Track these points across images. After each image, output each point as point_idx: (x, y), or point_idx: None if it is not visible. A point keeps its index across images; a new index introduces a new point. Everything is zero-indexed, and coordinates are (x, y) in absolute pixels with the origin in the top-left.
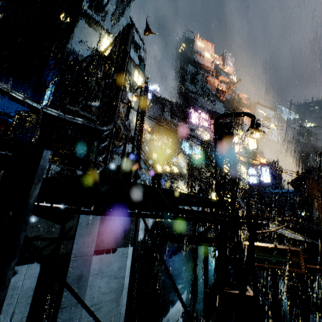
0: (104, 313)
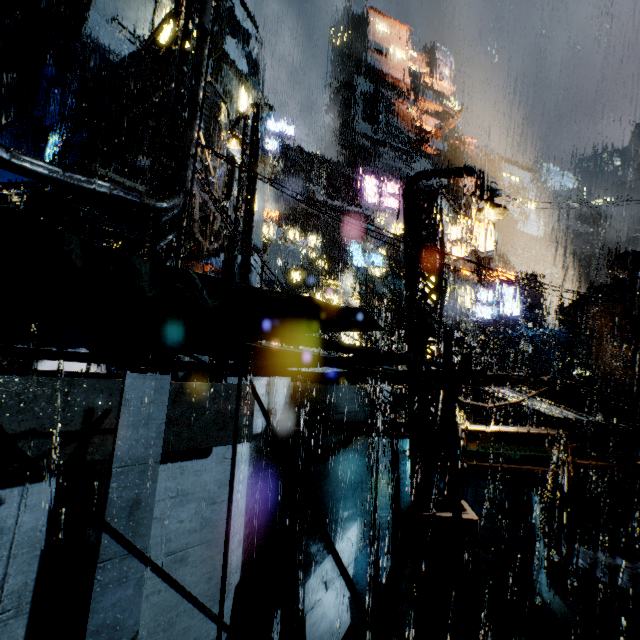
0: (194, 566)
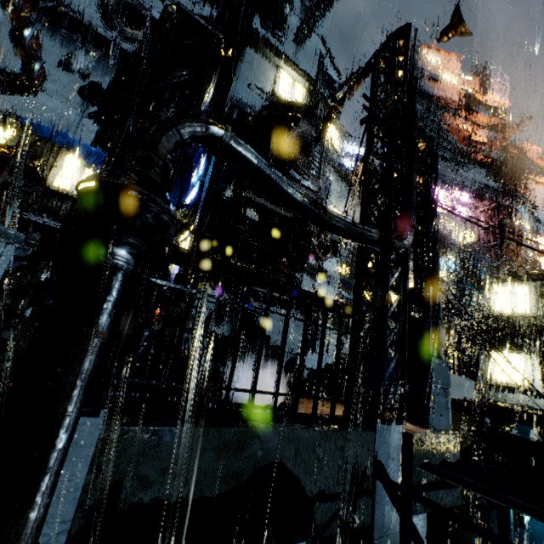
0: None
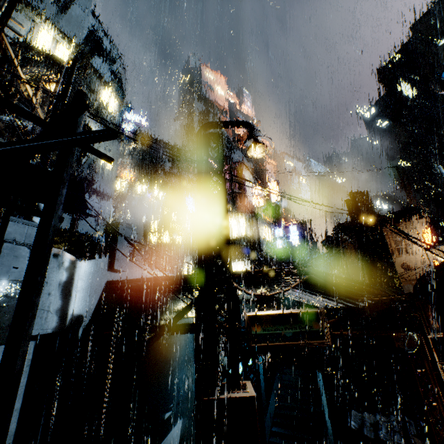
0: None
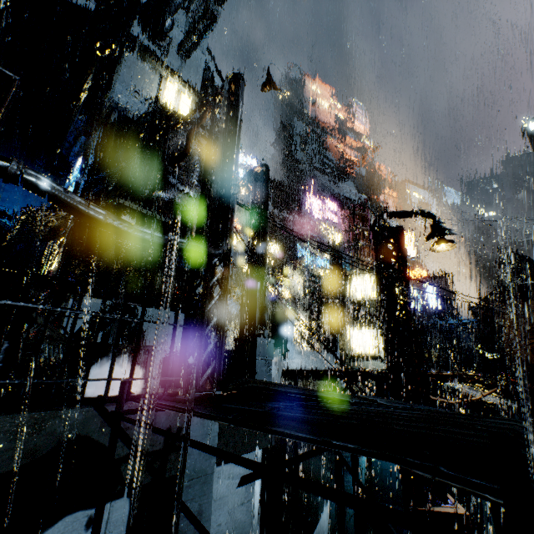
0: None
